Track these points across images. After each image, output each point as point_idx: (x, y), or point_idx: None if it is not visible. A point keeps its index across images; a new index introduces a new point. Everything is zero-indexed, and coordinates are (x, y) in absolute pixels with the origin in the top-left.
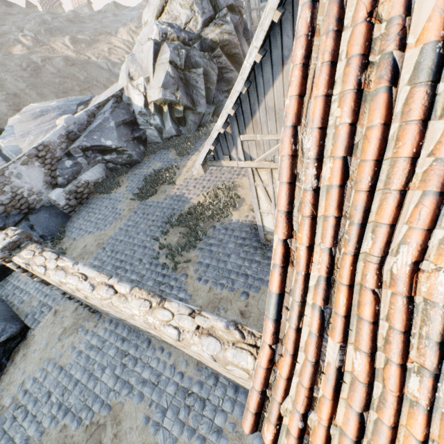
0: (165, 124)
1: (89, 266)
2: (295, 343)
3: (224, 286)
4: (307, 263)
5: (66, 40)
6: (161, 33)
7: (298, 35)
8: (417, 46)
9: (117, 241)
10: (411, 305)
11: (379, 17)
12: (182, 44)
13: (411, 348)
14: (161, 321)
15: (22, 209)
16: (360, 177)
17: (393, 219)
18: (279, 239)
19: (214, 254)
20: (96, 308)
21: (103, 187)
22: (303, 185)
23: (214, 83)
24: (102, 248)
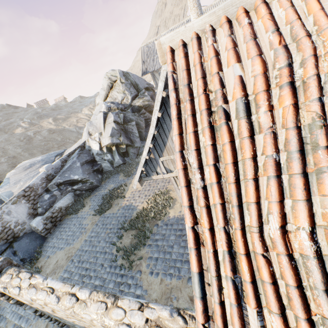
0: (114, 158)
1: (60, 279)
2: (222, 317)
3: (172, 275)
4: (212, 241)
5: (50, 120)
6: (107, 107)
7: (171, 104)
8: (233, 101)
9: (83, 252)
10: (293, 261)
11: (210, 90)
12: (121, 110)
13: (309, 301)
14: (115, 321)
15: (8, 239)
16: (228, 174)
17: (256, 198)
18: (188, 227)
19: (160, 248)
20: (64, 321)
21: (72, 209)
22: (195, 185)
23: (143, 128)
24: (70, 260)
